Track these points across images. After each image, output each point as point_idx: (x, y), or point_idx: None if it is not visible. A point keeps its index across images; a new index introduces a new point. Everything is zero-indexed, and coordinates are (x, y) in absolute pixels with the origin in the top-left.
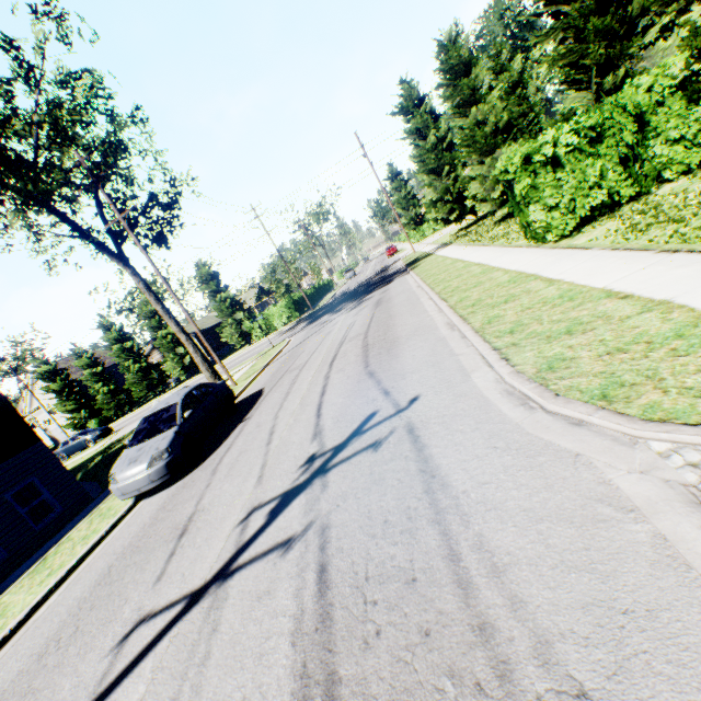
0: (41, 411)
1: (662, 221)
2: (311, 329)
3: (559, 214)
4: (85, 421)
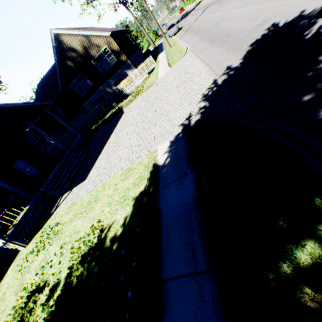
0: None
1: None
2: None
3: None
4: None
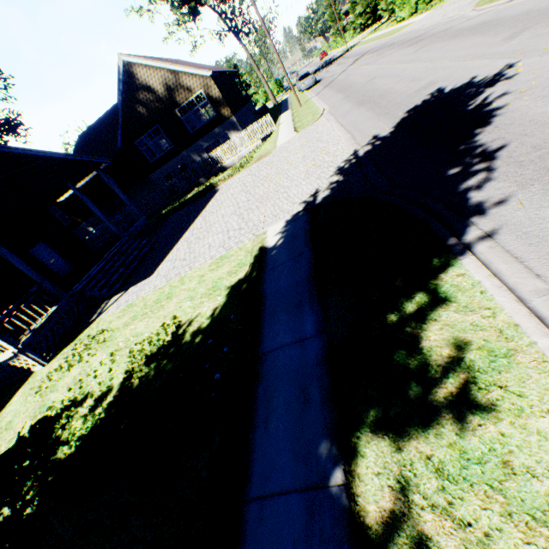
0: None
1: (420, 13)
2: None
3: (404, 13)
4: None
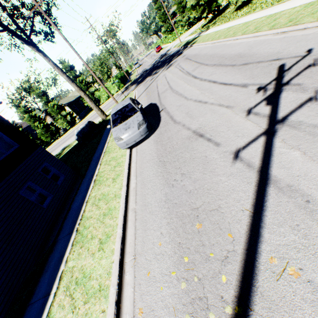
0: None
1: None
2: (145, 84)
3: None
4: None
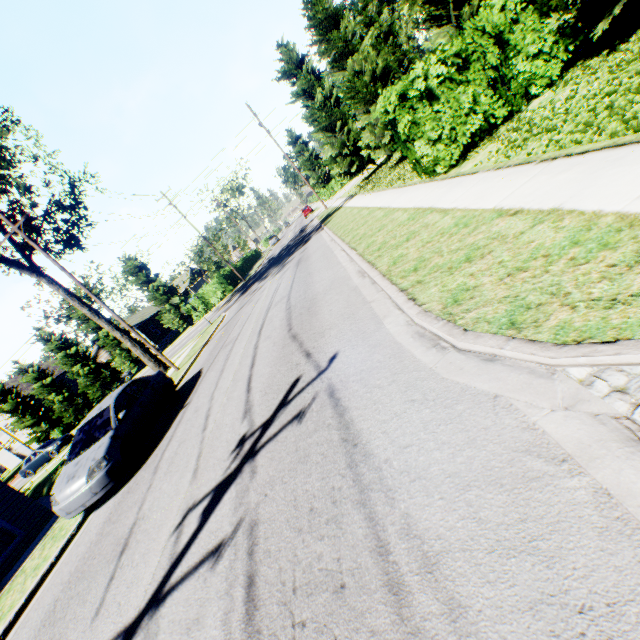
0: (1, 432)
1: (536, 134)
2: (243, 300)
3: (443, 145)
4: (48, 432)
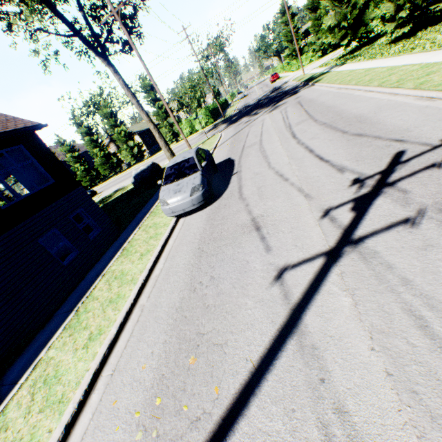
0: None
1: None
2: (237, 126)
3: None
4: None
